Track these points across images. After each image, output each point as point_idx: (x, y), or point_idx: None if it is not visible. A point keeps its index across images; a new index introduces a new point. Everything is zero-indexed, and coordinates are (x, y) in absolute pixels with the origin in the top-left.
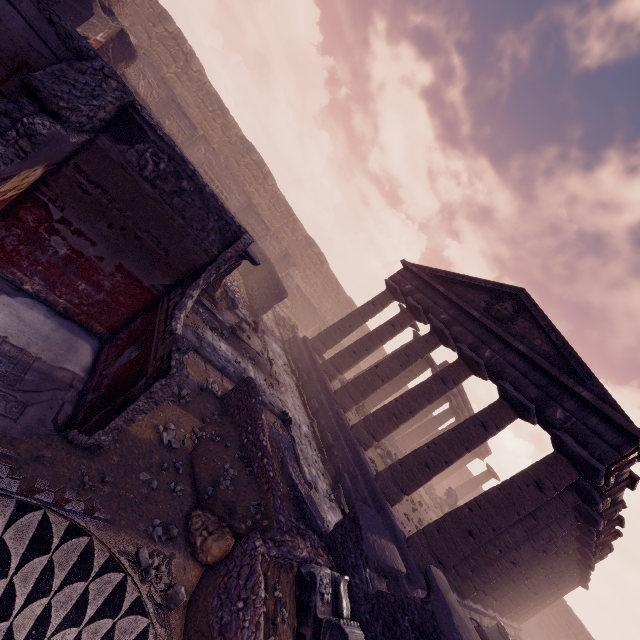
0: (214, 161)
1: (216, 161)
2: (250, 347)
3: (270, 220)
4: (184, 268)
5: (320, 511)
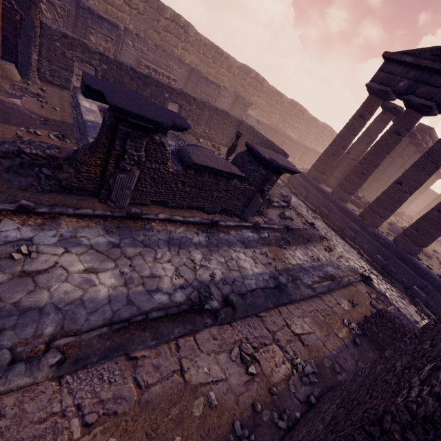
0: (144, 48)
1: (145, 47)
2: (300, 229)
3: (206, 71)
4: None
5: None
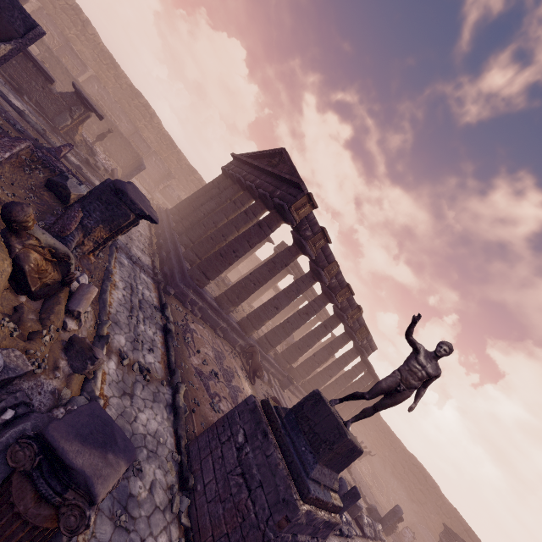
0: (105, 96)
1: (107, 96)
2: (102, 177)
3: (158, 150)
4: (5, 39)
5: (127, 242)
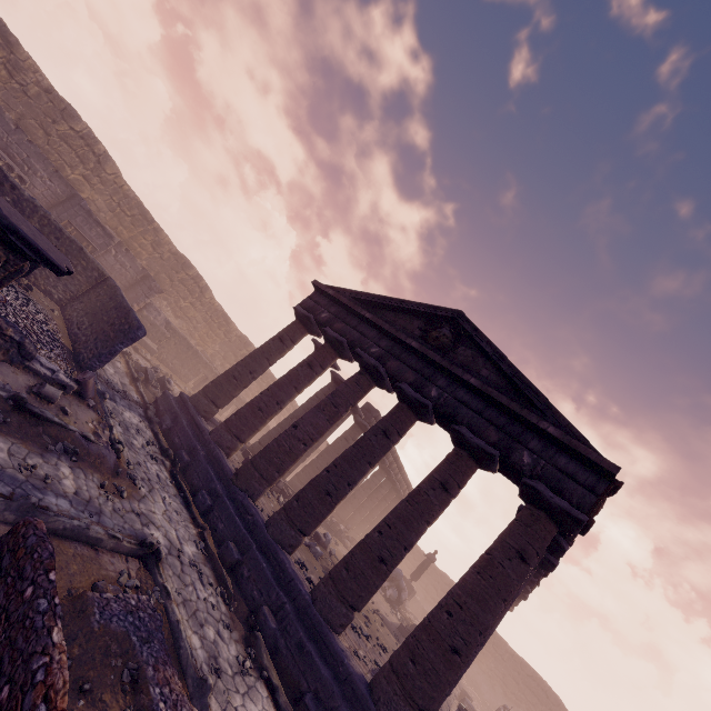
0: None
1: None
2: (66, 429)
3: (115, 226)
4: None
5: None
